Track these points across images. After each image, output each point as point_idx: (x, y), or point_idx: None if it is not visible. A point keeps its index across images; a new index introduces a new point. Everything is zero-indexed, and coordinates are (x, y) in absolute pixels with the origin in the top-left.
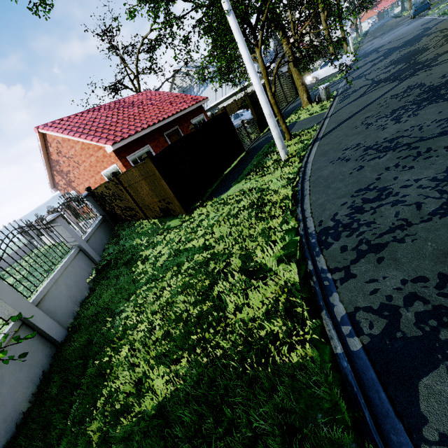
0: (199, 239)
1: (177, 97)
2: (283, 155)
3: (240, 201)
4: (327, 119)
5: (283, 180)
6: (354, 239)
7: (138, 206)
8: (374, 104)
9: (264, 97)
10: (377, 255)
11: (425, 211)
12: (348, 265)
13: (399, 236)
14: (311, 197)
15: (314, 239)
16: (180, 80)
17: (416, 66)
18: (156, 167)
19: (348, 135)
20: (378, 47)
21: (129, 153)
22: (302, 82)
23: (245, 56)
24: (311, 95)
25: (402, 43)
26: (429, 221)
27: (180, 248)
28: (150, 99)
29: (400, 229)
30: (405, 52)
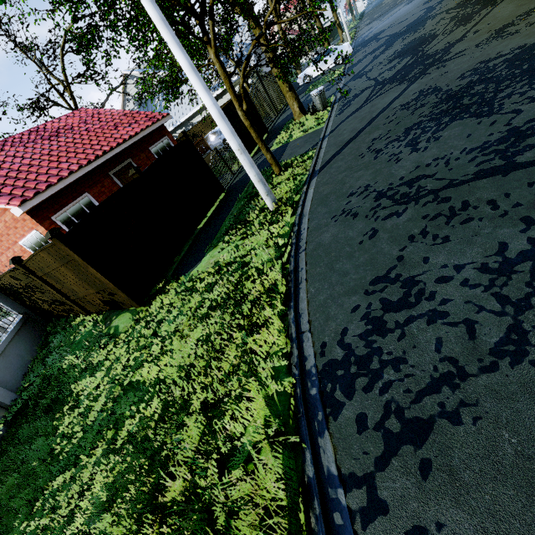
0: (152, 367)
1: (125, 117)
2: (269, 204)
3: (213, 286)
4: (325, 139)
5: (270, 249)
6: (377, 400)
7: (70, 299)
8: (382, 118)
9: (227, 125)
10: (419, 452)
11: (484, 342)
12: (371, 472)
13: (450, 405)
14: (309, 286)
15: (315, 387)
16: (135, 88)
17: (426, 61)
18: (73, 250)
19: (353, 169)
20: (377, 33)
21: (55, 211)
22: (289, 86)
23: (183, 63)
24: (305, 101)
25: (404, 27)
26: (494, 371)
27: (125, 382)
28: (86, 123)
29: (448, 384)
30: (410, 41)
